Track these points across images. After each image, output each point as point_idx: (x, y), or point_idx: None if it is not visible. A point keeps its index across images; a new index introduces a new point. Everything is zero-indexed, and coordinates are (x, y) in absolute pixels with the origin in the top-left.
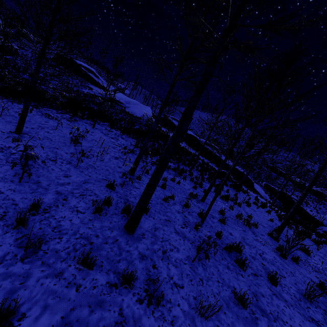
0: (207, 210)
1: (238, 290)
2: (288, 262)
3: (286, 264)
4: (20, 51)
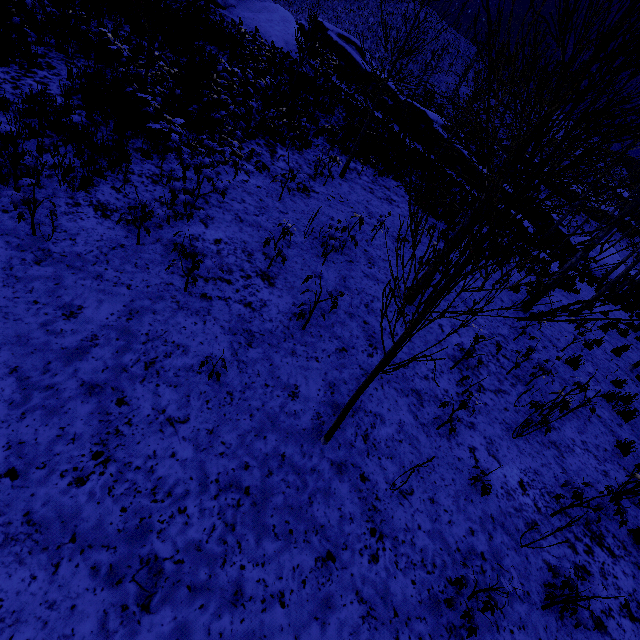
0: None
1: None
2: None
3: None
4: None
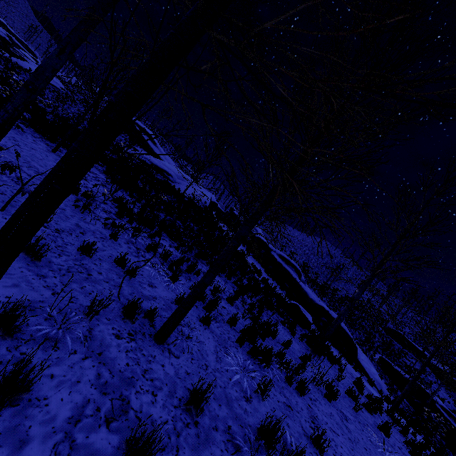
0: None
1: None
2: None
3: None
4: (65, 92)
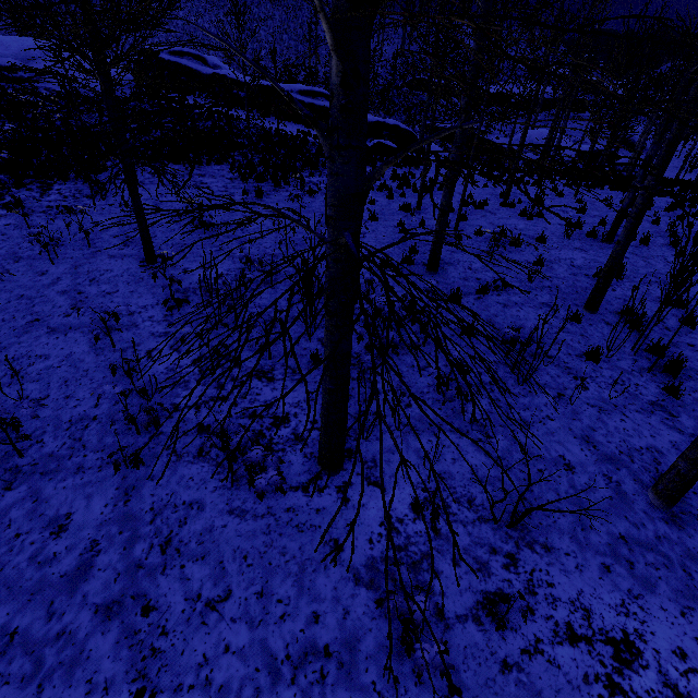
0: (459, 213)
1: (529, 260)
2: (536, 222)
3: (536, 224)
4: None
